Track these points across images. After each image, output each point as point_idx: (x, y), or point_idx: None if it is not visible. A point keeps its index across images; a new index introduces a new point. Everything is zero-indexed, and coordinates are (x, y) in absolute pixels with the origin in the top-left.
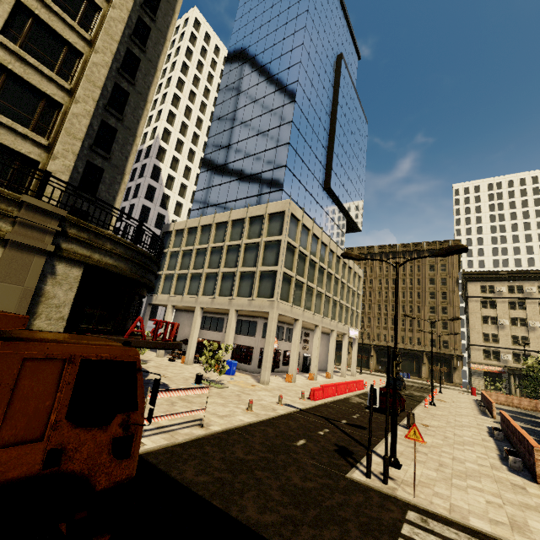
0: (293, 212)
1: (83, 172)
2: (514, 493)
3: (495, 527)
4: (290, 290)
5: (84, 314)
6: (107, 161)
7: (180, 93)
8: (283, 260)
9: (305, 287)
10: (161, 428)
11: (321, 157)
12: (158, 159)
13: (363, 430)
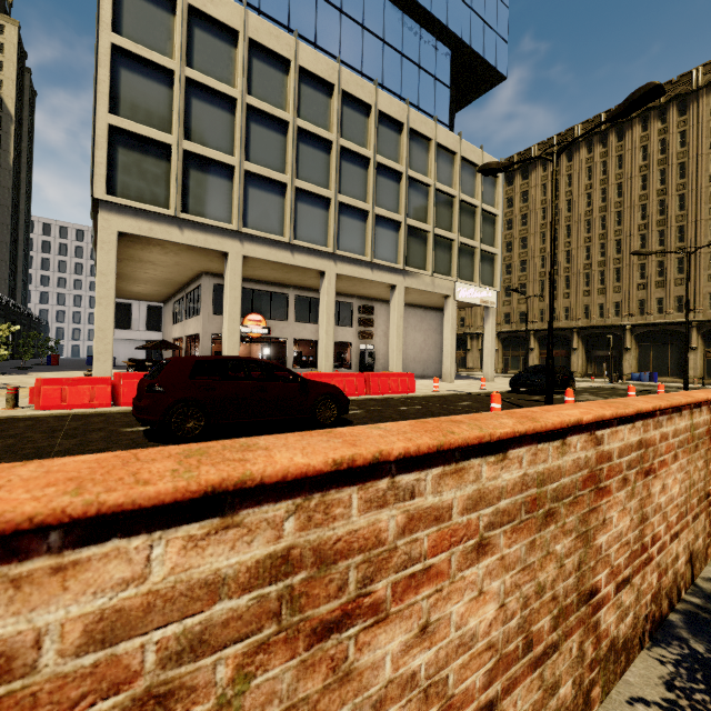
0: None
1: None
2: None
3: None
4: (170, 180)
5: None
6: None
7: None
8: (104, 94)
9: (234, 175)
10: None
11: None
12: None
13: None
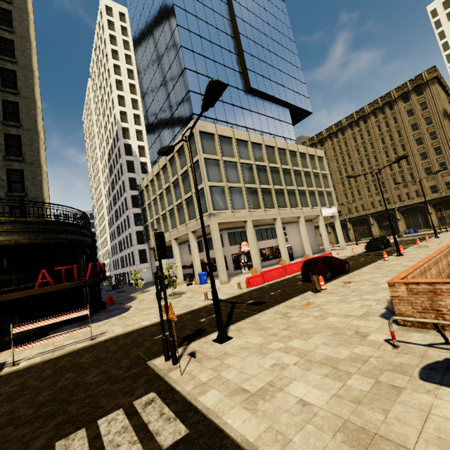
0: (201, 129)
1: (8, 178)
2: (337, 345)
3: (225, 400)
4: (226, 199)
5: (1, 281)
6: (23, 162)
7: (119, 77)
8: (205, 176)
9: (243, 190)
10: (57, 348)
11: (231, 64)
12: (125, 138)
13: (256, 307)
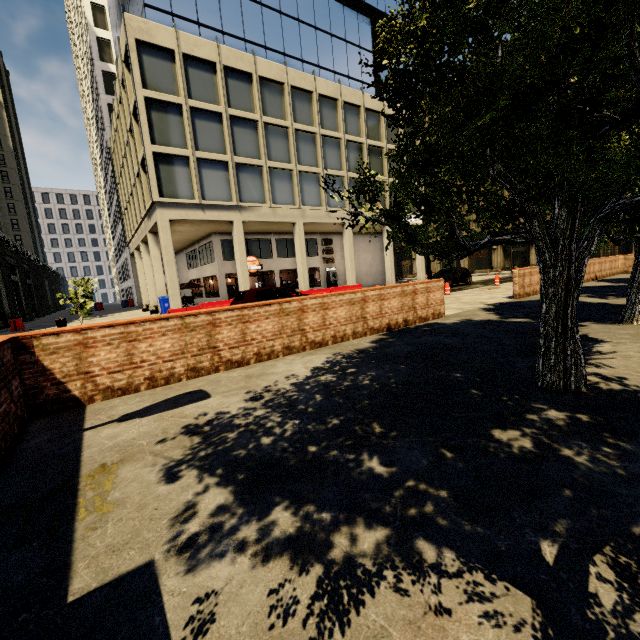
0: (142, 37)
1: None
2: None
3: None
4: (192, 180)
5: None
6: None
7: None
8: (146, 132)
9: (229, 168)
10: None
11: None
12: (105, 62)
13: None
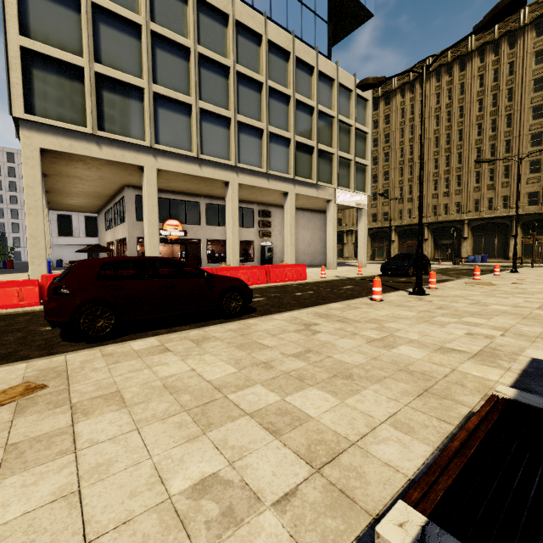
0: None
1: None
2: None
3: None
4: (85, 101)
5: None
6: None
7: None
8: (12, 16)
9: (144, 97)
10: None
11: None
12: None
13: None
